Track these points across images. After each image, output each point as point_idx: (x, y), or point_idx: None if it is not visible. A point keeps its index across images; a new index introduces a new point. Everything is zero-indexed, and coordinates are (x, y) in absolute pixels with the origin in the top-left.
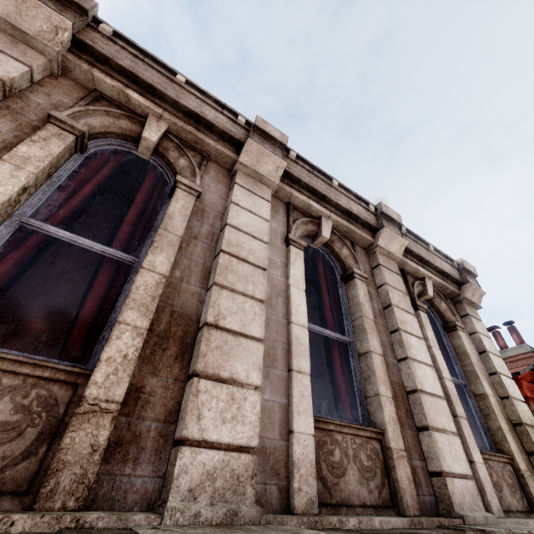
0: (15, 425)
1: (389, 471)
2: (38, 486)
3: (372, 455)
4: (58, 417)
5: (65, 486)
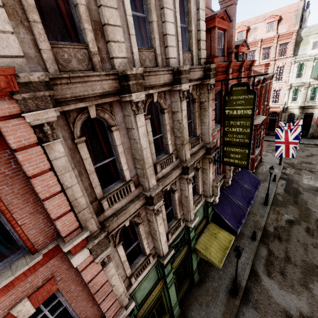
0: (83, 59)
1: (156, 59)
2: (94, 69)
3: (152, 56)
4: (88, 56)
5: (98, 68)
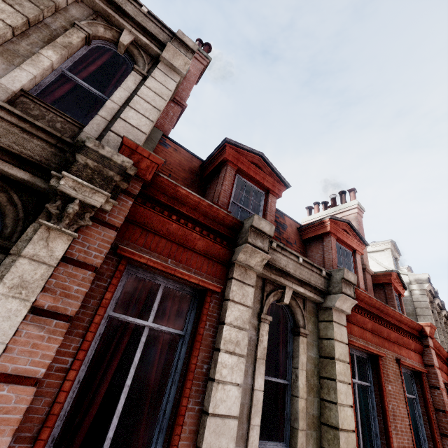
0: None
1: None
2: None
3: None
4: None
5: None
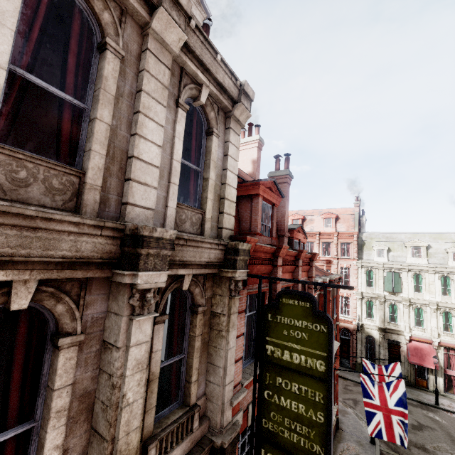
0: None
1: (80, 195)
2: None
3: (67, 183)
4: None
5: None
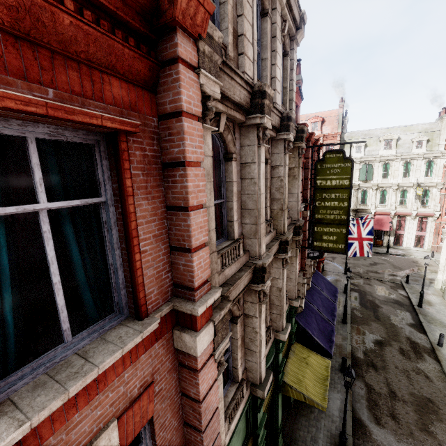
0: None
1: None
2: None
3: None
4: None
5: None
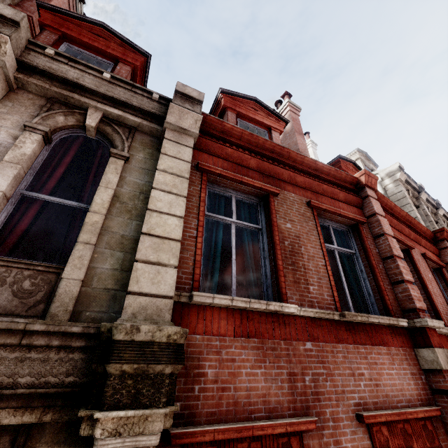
0: None
1: None
2: None
3: None
4: None
5: None
